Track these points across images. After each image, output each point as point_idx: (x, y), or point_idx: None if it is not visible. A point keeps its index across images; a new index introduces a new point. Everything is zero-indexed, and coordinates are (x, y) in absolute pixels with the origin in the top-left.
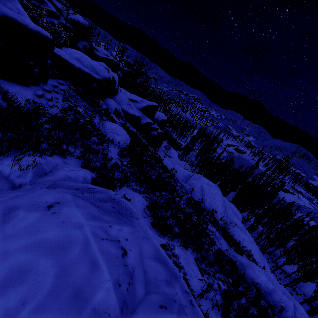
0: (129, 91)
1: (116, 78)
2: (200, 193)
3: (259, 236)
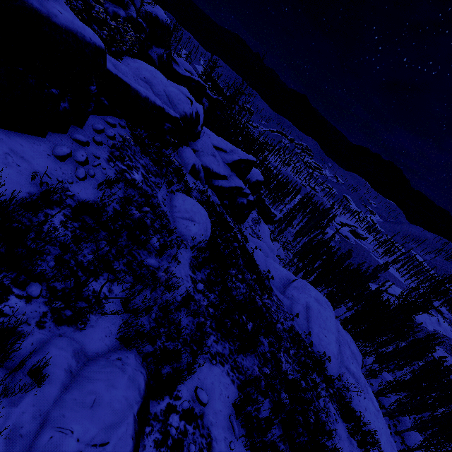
0: (215, 132)
1: (201, 113)
2: (305, 315)
3: (381, 389)
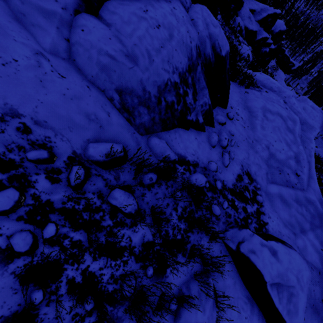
0: None
1: None
2: None
3: None
